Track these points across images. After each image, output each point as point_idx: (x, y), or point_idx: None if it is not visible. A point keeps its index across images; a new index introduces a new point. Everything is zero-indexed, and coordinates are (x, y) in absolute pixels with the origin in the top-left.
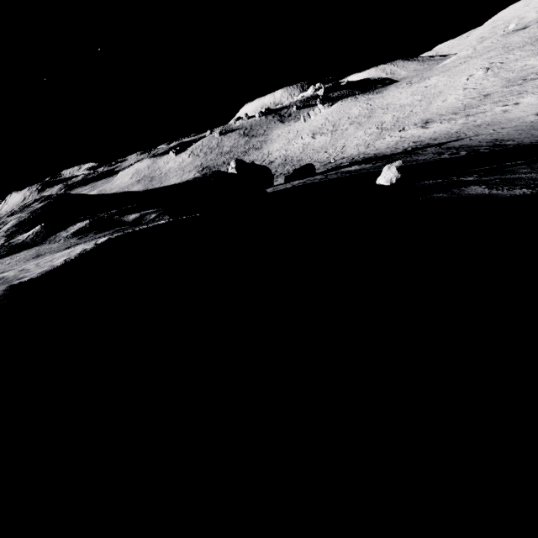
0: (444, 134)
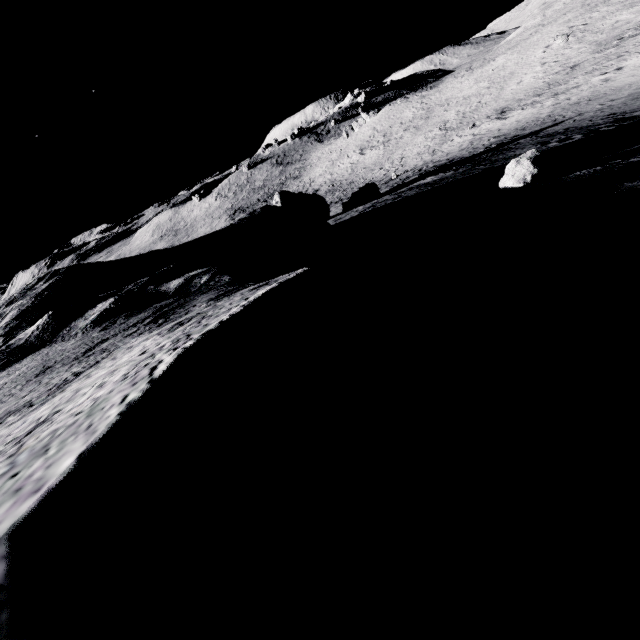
0: (532, 121)
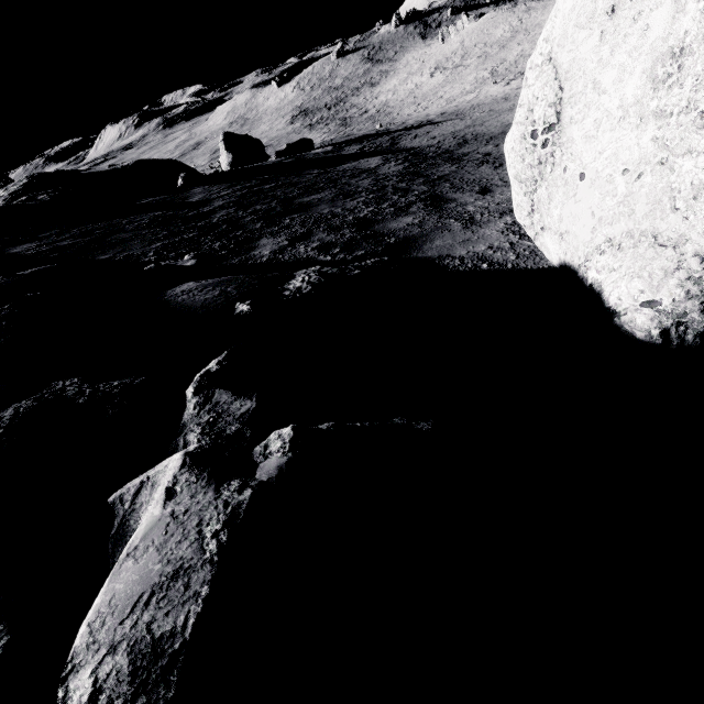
0: (475, 105)
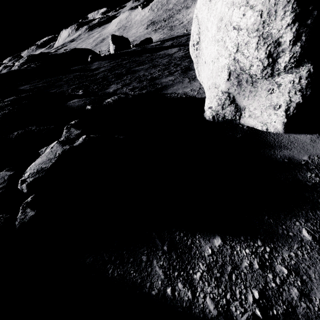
0: None
